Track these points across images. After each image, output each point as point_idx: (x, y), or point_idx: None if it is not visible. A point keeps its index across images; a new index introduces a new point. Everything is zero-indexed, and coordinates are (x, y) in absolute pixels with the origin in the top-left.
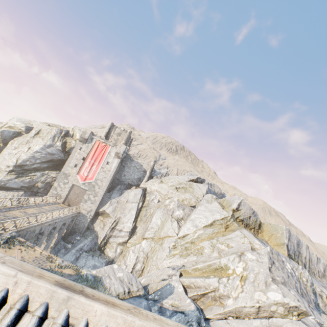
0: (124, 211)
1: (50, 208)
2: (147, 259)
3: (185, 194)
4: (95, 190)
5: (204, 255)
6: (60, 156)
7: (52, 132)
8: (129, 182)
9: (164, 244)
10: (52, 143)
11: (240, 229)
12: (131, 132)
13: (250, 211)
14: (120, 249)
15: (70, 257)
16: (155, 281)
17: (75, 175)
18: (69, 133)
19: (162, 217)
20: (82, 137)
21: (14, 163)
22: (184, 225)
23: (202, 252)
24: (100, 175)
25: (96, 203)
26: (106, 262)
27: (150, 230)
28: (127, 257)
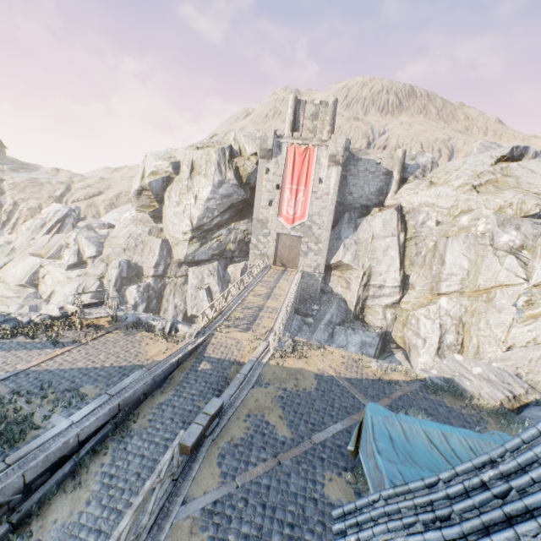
0: (375, 255)
1: (270, 278)
2: (464, 327)
3: (503, 196)
4: (314, 233)
5: None
6: (240, 195)
7: (211, 158)
8: (362, 202)
9: (498, 301)
10: (221, 177)
11: None
12: (335, 101)
13: None
14: (391, 313)
15: (321, 335)
16: (534, 371)
17: (276, 218)
18: (233, 149)
19: (467, 252)
20: (263, 149)
21: (189, 227)
22: (538, 261)
23: None
24: (314, 207)
25: (322, 253)
26: (379, 335)
27: (448, 279)
28: (417, 326)
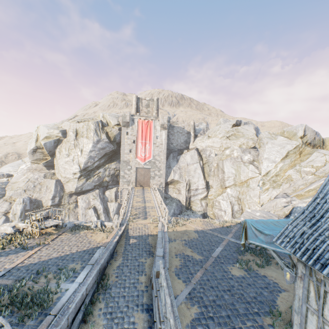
0: (190, 174)
1: (138, 193)
2: (241, 201)
3: (240, 140)
4: (157, 165)
5: (295, 181)
6: (110, 148)
7: (90, 127)
8: (178, 148)
9: (251, 185)
10: (98, 138)
11: (317, 151)
12: (158, 99)
13: (313, 133)
14: (204, 202)
15: None
16: (276, 210)
17: (134, 159)
18: (103, 122)
19: (233, 166)
20: (124, 121)
21: (78, 169)
22: (262, 165)
23: (291, 179)
24: (155, 151)
25: (162, 176)
26: (202, 215)
27: (228, 179)
28: (219, 205)
